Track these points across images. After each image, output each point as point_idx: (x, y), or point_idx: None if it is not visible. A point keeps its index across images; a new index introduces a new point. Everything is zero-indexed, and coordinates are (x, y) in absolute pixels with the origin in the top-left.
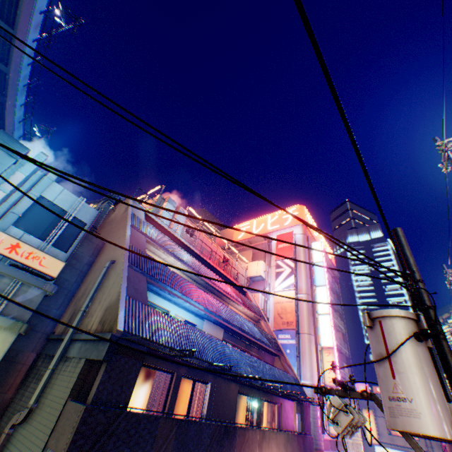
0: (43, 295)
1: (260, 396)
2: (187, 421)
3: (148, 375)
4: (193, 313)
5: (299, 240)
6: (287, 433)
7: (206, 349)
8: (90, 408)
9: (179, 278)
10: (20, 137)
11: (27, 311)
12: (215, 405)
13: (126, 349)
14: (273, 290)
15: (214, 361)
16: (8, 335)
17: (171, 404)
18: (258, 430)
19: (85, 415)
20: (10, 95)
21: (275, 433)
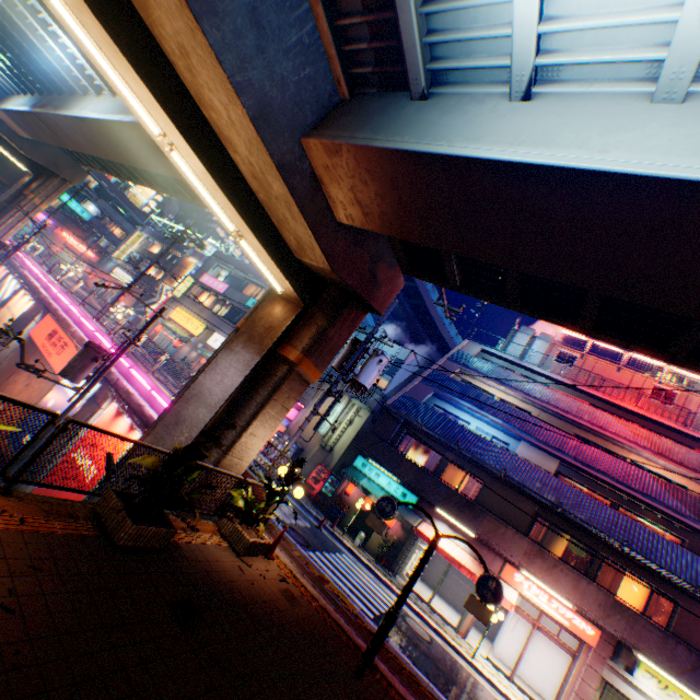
0: (380, 398)
1: (594, 547)
2: (425, 471)
3: (425, 450)
4: (500, 430)
5: None
6: (616, 600)
7: (464, 441)
8: (368, 432)
9: (481, 396)
10: (449, 323)
11: (373, 404)
12: (489, 502)
13: (390, 415)
14: None
15: (467, 449)
16: (367, 413)
17: (436, 473)
18: (526, 540)
19: (366, 434)
20: (424, 298)
21: (574, 574)
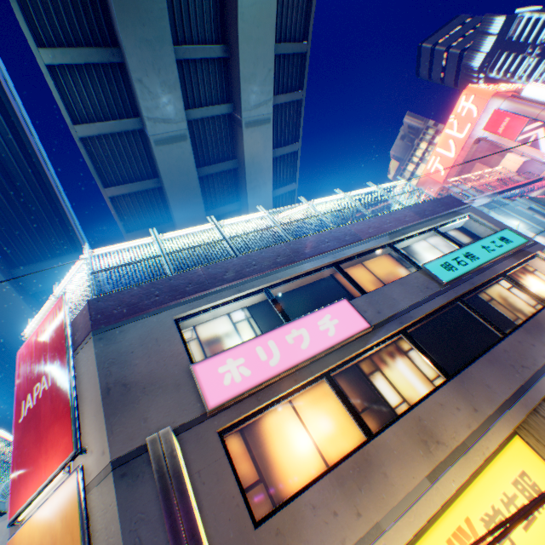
0: None
1: None
2: None
3: None
4: None
5: (509, 107)
6: None
7: None
8: None
9: None
10: None
11: None
12: None
13: None
14: (544, 158)
15: None
16: None
17: None
18: None
19: None
20: None
21: None
